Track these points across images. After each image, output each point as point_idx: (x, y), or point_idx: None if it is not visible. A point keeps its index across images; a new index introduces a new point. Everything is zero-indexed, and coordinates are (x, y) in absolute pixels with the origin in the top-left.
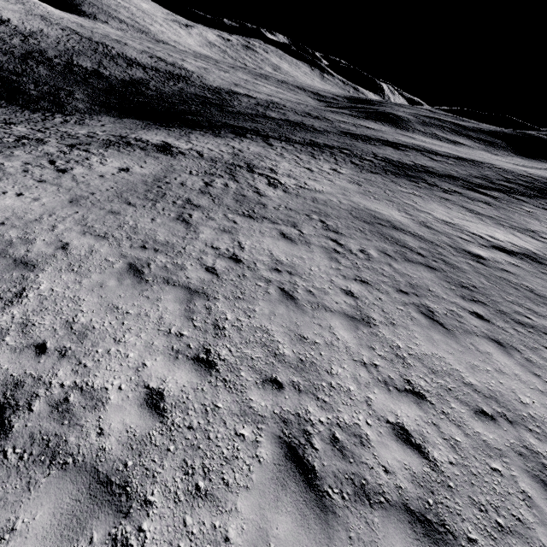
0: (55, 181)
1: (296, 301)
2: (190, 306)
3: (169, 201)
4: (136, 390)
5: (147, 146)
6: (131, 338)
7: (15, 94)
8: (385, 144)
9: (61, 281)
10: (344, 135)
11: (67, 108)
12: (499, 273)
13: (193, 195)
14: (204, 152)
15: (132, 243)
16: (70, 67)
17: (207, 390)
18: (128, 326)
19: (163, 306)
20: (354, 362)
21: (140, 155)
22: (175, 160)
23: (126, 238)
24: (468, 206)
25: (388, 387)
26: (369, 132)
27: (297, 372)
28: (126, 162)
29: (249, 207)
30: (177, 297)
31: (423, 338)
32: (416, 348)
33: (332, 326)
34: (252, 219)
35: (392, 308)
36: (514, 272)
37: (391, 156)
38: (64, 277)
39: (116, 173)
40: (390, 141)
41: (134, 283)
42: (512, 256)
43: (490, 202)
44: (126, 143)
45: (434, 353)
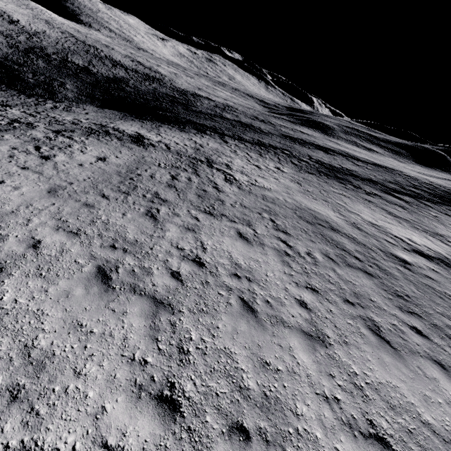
0: (38, 168)
1: (256, 314)
2: (155, 322)
3: (140, 194)
4: (92, 450)
5: (123, 136)
6: (92, 368)
7: (15, 80)
8: (317, 147)
9: (27, 289)
10: (285, 138)
11: (58, 95)
12: (424, 280)
13: (161, 188)
14: (171, 145)
15: (103, 241)
16: (65, 62)
17: (170, 446)
18: (91, 350)
19: (128, 322)
20: (317, 397)
21: (116, 145)
22: (146, 151)
23: (97, 236)
24: (387, 208)
25: (353, 432)
26: (304, 136)
27: (263, 413)
28: (103, 151)
29: (210, 203)
30: (142, 310)
31: (375, 361)
32: (371, 374)
33: (292, 347)
34: (212, 216)
35: (343, 322)
36: (436, 278)
37: (323, 159)
38: (30, 284)
39: (94, 163)
40: (321, 145)
41: (101, 291)
42: (430, 261)
43: (404, 206)
44: (105, 132)
45: (388, 381)
